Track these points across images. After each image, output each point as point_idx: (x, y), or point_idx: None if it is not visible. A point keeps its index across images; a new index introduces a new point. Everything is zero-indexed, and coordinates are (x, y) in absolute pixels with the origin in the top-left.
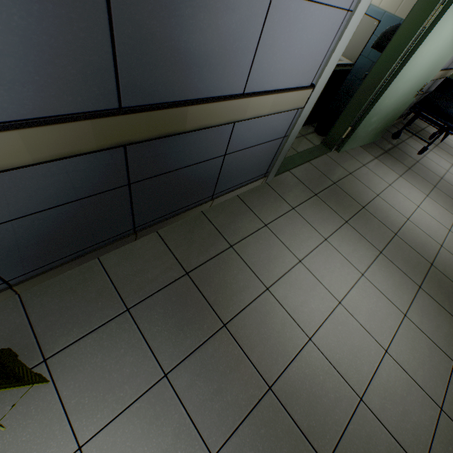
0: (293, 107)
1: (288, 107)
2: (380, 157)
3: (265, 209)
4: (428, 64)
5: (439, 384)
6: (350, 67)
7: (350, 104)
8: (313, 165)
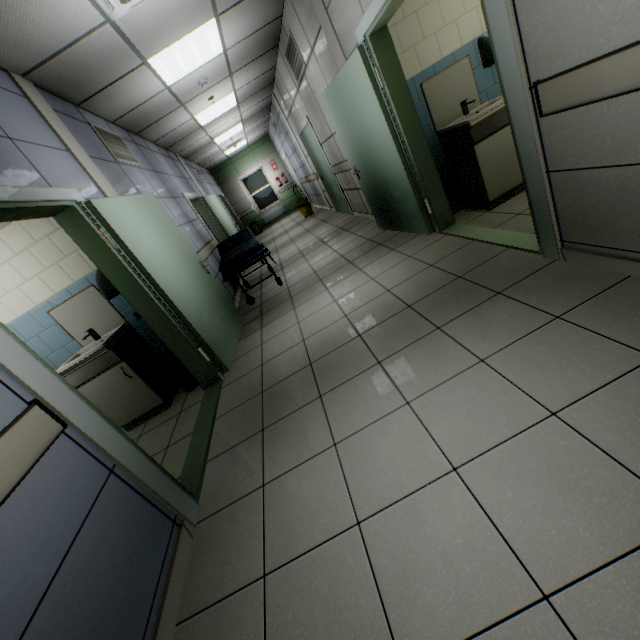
0: (36, 451)
1: (21, 465)
2: (263, 323)
3: (237, 556)
4: (174, 254)
5: (604, 347)
6: (127, 327)
7: (166, 341)
8: (224, 414)
